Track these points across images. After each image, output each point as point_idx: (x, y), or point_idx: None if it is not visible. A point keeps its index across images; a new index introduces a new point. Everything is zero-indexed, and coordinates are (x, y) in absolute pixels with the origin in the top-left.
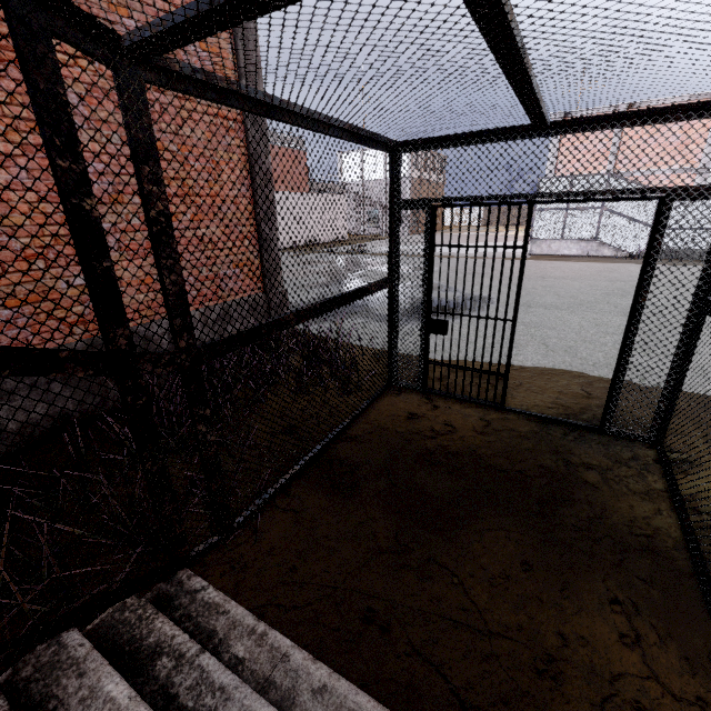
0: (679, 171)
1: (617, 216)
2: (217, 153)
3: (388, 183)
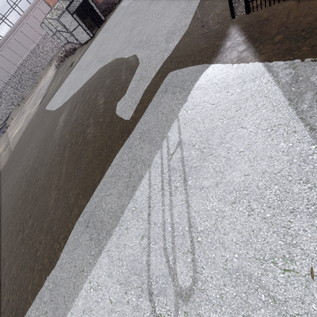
0: None
1: None
2: None
3: None
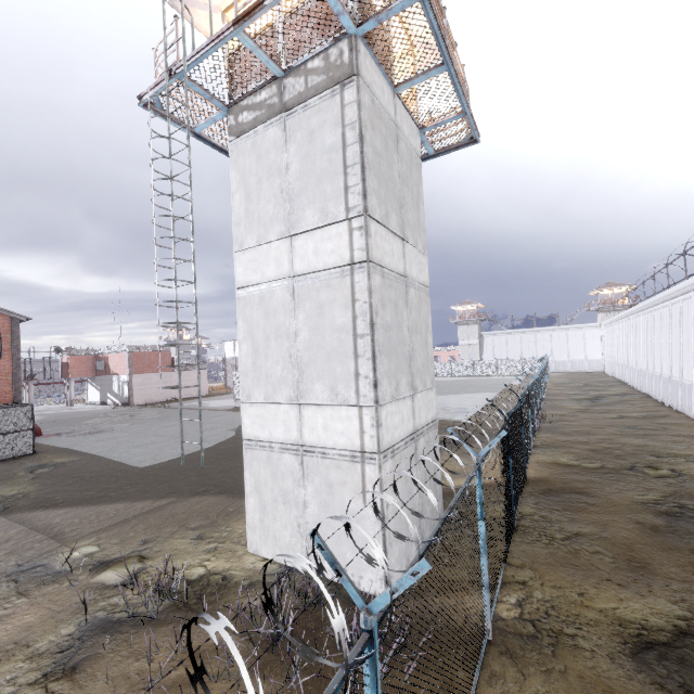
0: None
1: None
2: (1, 399)
3: None
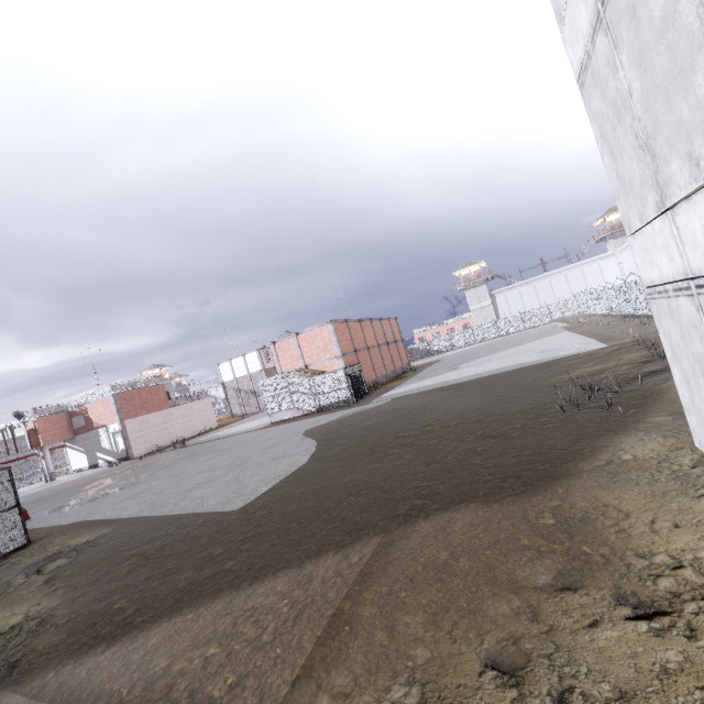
0: (331, 359)
1: (297, 393)
2: None
3: (251, 376)
